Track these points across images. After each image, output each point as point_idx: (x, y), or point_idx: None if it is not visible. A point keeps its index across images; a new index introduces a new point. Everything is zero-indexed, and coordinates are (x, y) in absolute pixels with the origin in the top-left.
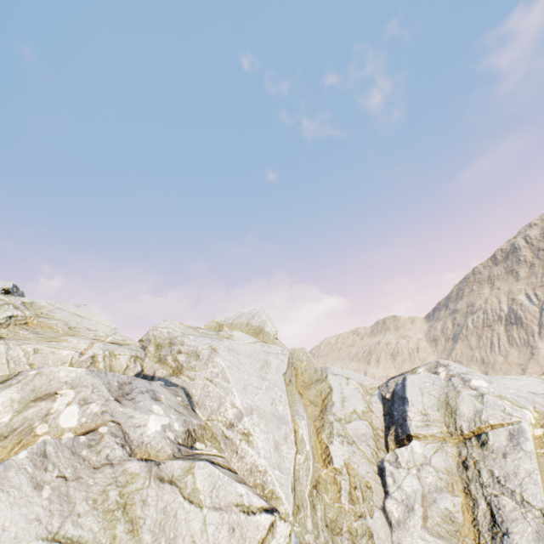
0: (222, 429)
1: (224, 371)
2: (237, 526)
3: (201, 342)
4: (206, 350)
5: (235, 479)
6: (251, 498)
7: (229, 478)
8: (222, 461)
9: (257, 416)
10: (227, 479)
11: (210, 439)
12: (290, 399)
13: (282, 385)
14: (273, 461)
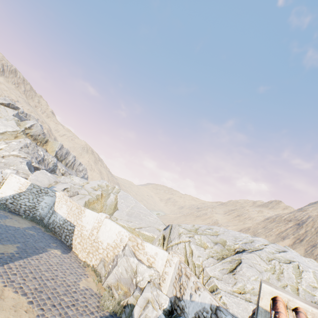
0: None
1: None
2: None
3: (2, 119)
4: None
5: None
6: None
7: None
8: None
9: None
10: None
11: None
12: (2, 135)
13: (1, 131)
14: None
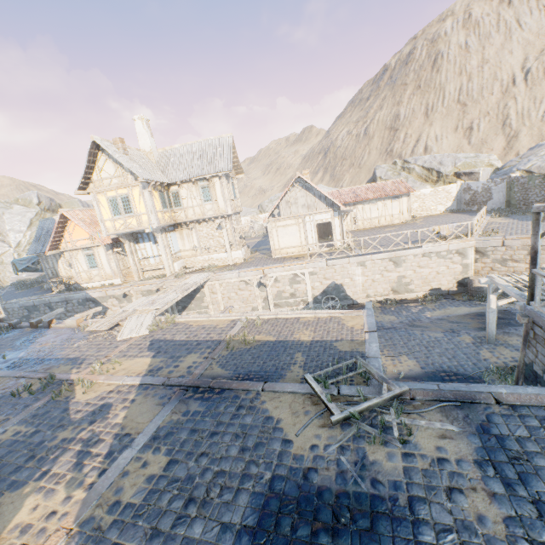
0: (4, 234)
1: (5, 221)
2: (3, 249)
3: (1, 211)
4: (2, 214)
5: (4, 243)
6: (6, 245)
7: (2, 243)
8: (2, 240)
9: (13, 231)
10: (1, 243)
11: (2, 236)
12: (33, 226)
13: (28, 222)
14: (13, 240)
